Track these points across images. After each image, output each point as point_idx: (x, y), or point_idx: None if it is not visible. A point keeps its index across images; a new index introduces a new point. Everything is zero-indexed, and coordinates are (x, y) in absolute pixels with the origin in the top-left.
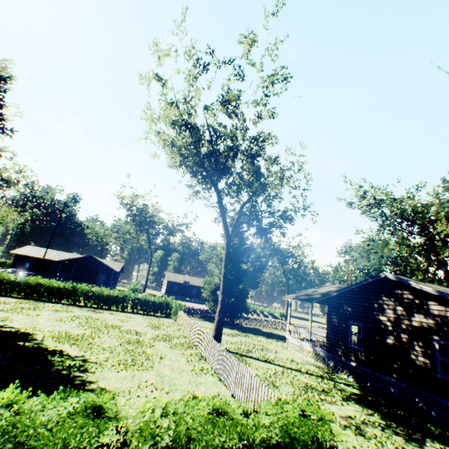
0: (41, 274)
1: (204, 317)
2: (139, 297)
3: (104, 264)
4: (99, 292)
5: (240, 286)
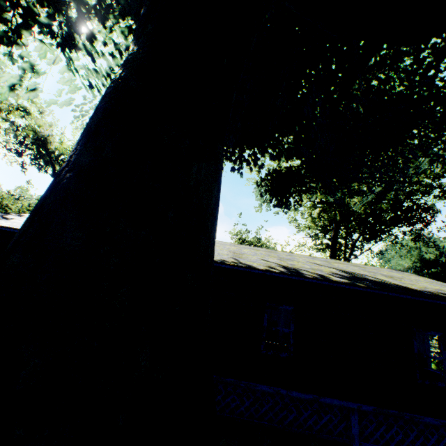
0: None
1: None
2: None
3: None
4: None
5: None
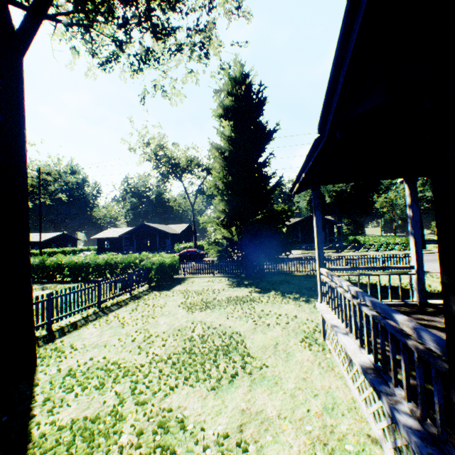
0: (120, 251)
1: (222, 271)
2: (115, 259)
3: (158, 230)
4: (69, 262)
5: (277, 209)
